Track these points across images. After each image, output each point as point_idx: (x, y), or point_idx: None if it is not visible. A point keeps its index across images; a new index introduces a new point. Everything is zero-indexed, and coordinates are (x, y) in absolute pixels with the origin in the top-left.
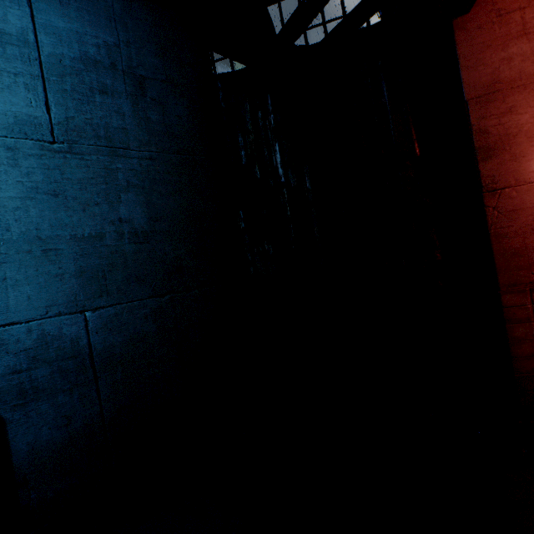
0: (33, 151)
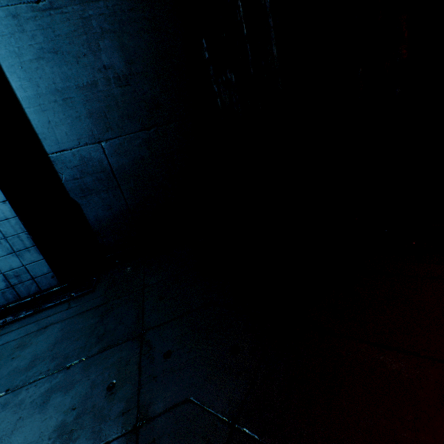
0: (29, 14)
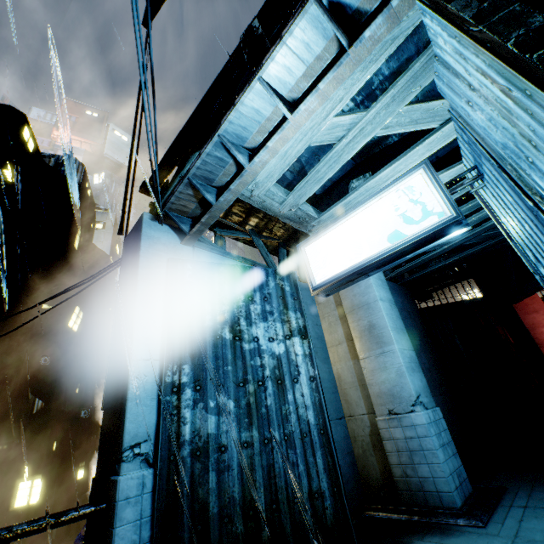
0: None
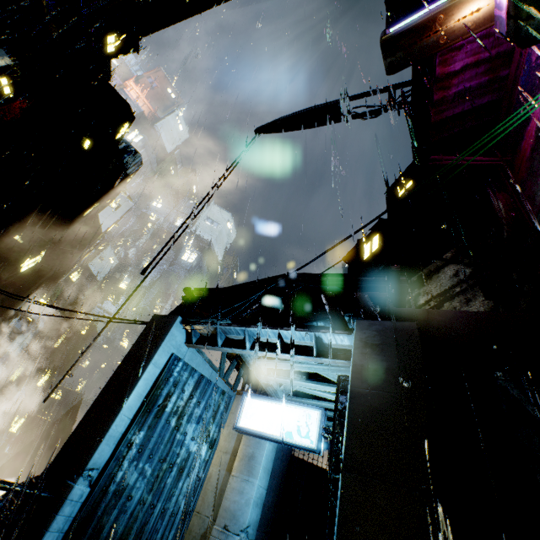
0: None
